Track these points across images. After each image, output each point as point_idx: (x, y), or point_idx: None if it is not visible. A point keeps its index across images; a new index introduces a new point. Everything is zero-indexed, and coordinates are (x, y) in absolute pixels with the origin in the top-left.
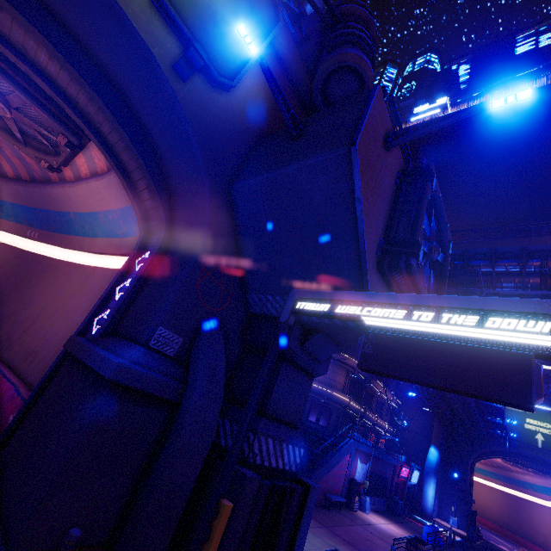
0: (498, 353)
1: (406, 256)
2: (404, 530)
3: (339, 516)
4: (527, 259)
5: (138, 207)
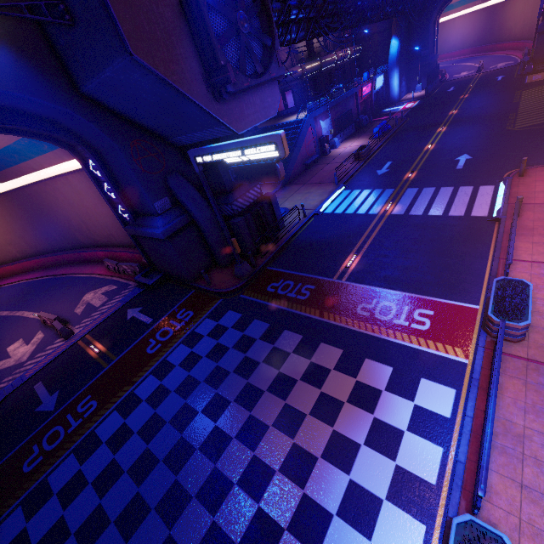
0: (267, 164)
1: (224, 80)
2: (364, 139)
3: (316, 168)
4: None
5: (43, 140)
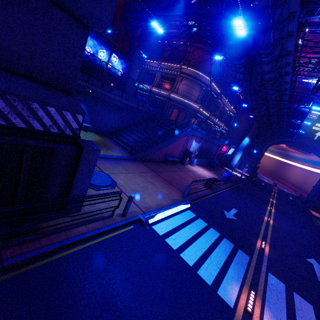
0: None
1: None
2: (212, 174)
3: (171, 167)
4: None
5: None
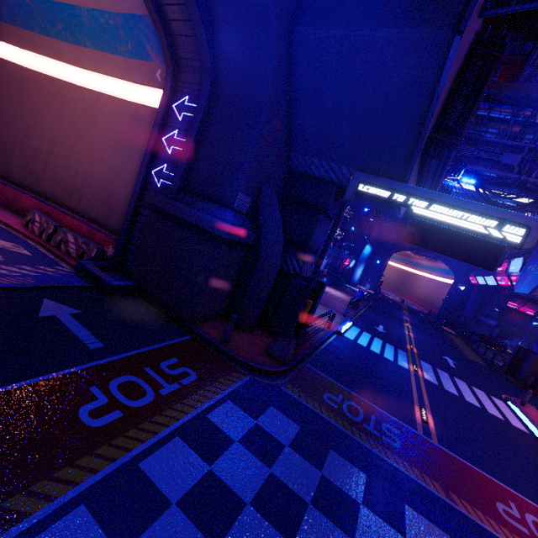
0: (490, 243)
1: (448, 145)
2: (344, 294)
3: None
4: (522, 108)
5: (163, 29)
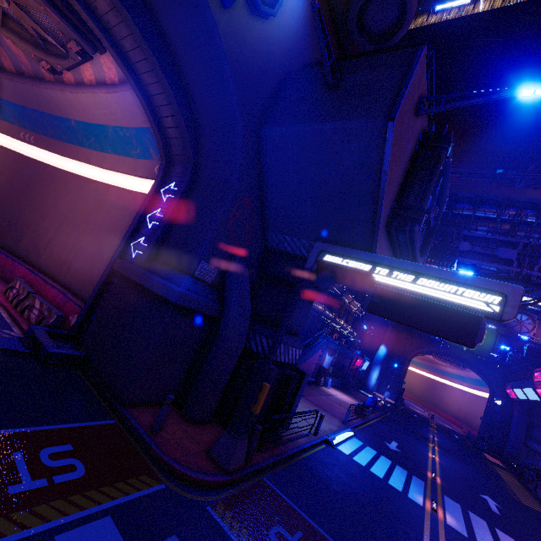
0: (463, 313)
1: (411, 220)
2: (353, 399)
3: (310, 390)
4: (505, 208)
5: (159, 134)
